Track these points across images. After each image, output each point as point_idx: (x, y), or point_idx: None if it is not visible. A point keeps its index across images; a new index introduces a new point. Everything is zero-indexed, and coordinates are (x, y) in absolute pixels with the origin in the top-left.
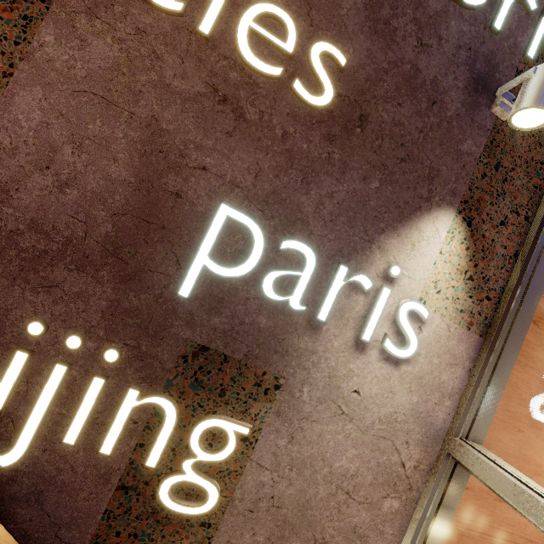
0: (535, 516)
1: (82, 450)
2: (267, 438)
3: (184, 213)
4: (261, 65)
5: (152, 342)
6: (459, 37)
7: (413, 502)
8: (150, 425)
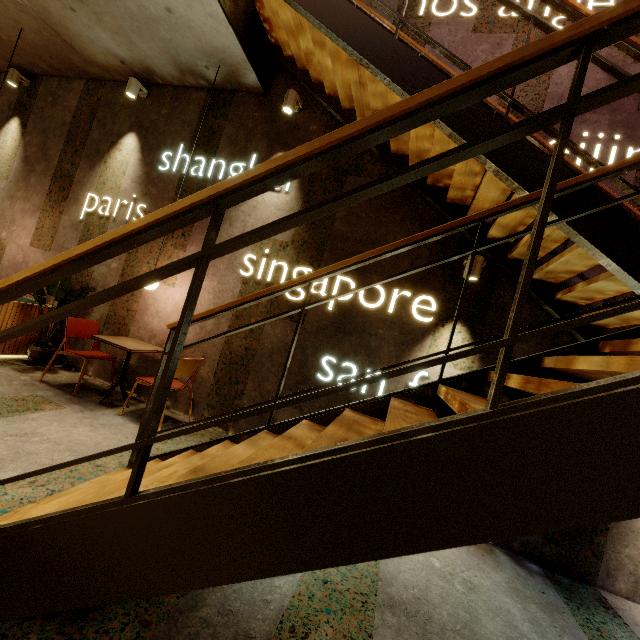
0: None
1: None
2: None
3: None
4: None
5: (631, 131)
6: None
7: None
8: None
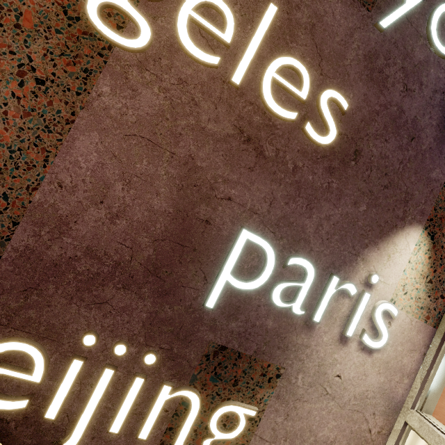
0: None
1: (123, 435)
2: (268, 416)
3: (211, 237)
4: (280, 111)
5: (182, 345)
6: (436, 83)
7: None
8: (177, 412)
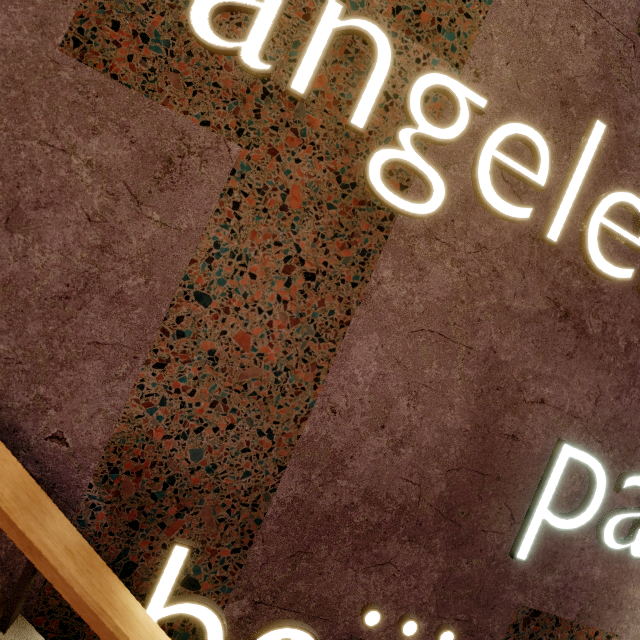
0: None
1: None
2: None
3: (519, 458)
4: (611, 269)
5: (483, 613)
6: None
7: None
8: None
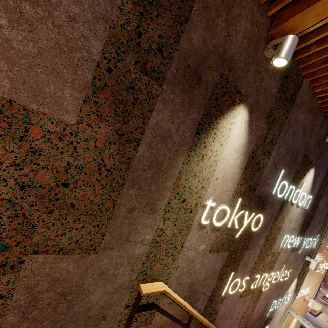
0: (304, 324)
1: None
2: (269, 325)
3: (268, 305)
4: (282, 280)
5: (262, 323)
6: (304, 252)
7: (282, 319)
8: None
